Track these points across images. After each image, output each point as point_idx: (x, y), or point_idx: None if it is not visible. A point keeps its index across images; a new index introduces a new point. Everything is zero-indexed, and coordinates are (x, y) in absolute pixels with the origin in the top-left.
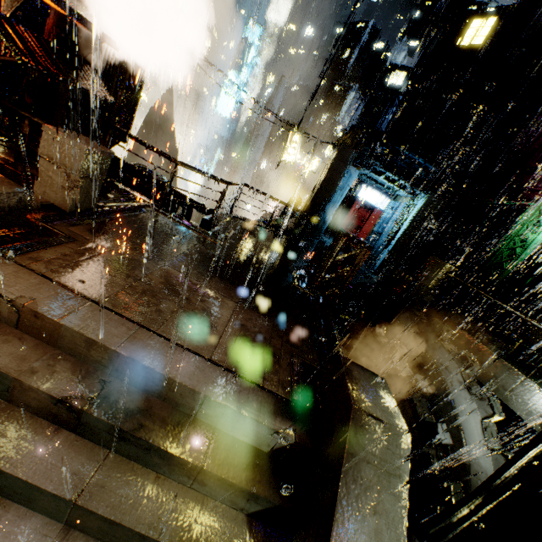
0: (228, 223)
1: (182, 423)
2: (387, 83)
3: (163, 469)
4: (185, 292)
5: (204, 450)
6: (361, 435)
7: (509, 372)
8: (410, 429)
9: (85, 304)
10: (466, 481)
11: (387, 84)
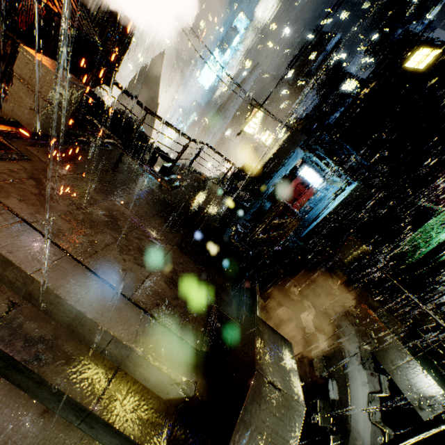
0: (185, 174)
1: (85, 358)
2: (341, 87)
3: (52, 404)
4: (125, 228)
5: (99, 391)
6: (257, 403)
7: (399, 350)
8: (305, 384)
9: (16, 222)
10: (344, 439)
11: (341, 88)
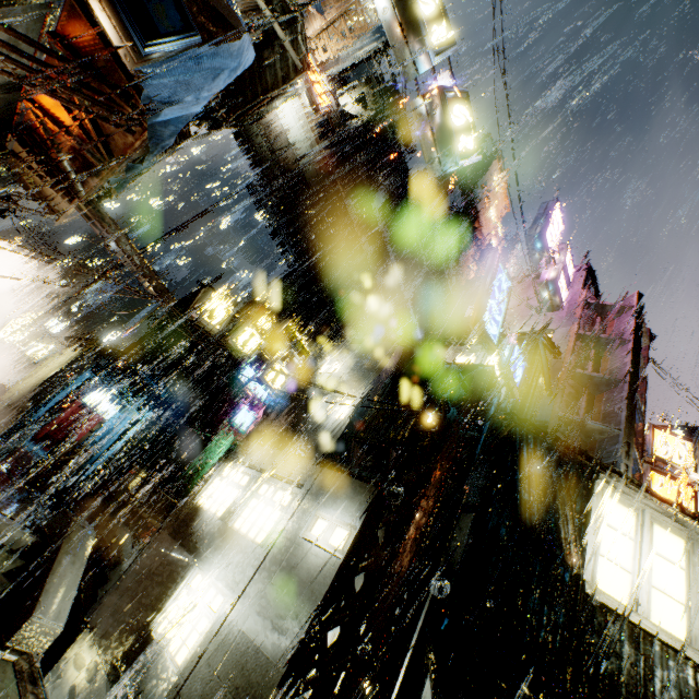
0: None
1: None
2: None
3: None
4: None
5: None
6: (75, 531)
7: None
8: (88, 583)
9: None
10: None
11: None
